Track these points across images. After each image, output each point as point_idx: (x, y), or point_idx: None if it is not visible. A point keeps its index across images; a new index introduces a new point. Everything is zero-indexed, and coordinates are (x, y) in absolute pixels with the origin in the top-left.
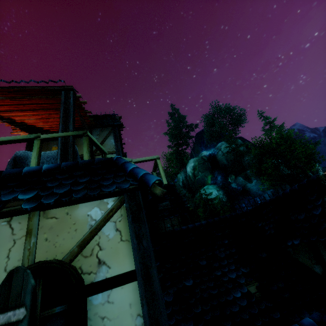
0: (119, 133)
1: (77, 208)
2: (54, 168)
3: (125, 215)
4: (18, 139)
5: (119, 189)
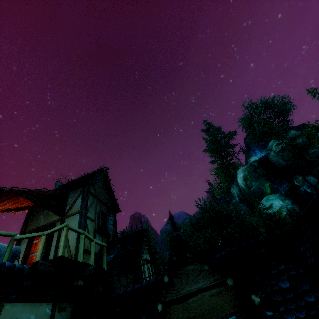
0: (108, 183)
1: None
2: None
3: None
4: None
5: None
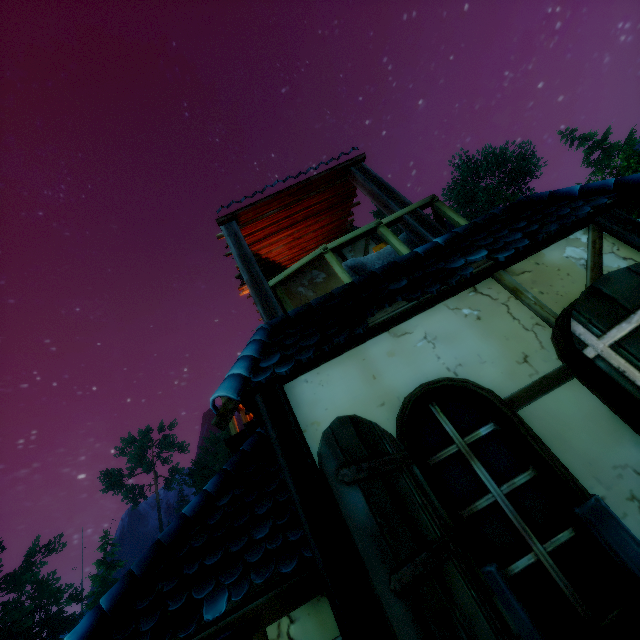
0: None
1: (542, 255)
2: (453, 237)
3: (618, 242)
4: (359, 234)
5: (594, 210)
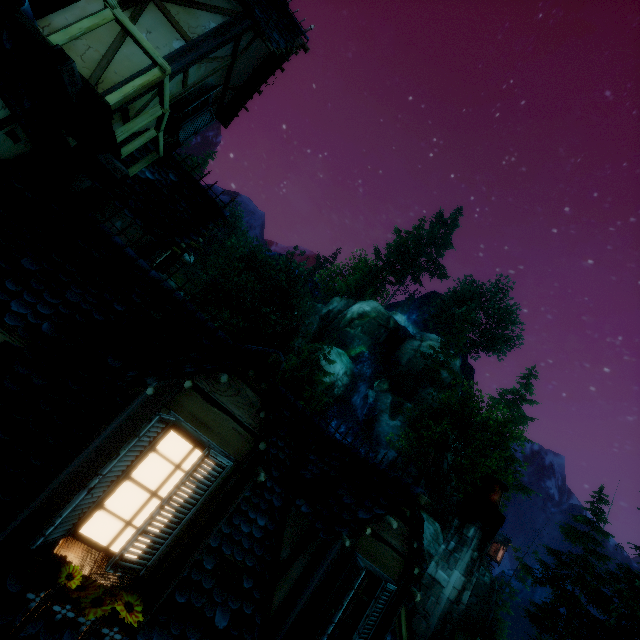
0: (273, 69)
1: None
2: None
3: None
4: None
5: None
